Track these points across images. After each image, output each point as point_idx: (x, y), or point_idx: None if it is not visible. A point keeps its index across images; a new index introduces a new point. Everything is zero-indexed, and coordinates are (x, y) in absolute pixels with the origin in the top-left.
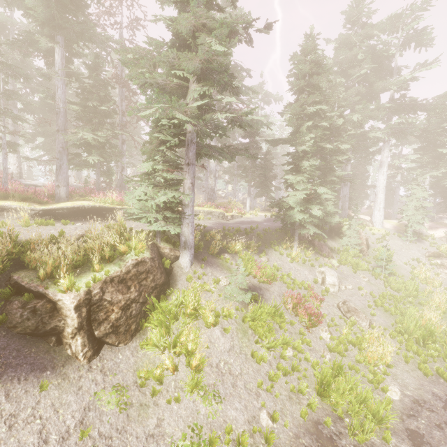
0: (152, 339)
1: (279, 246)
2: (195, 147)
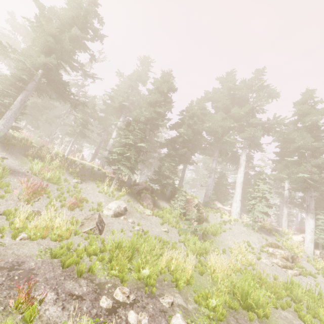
0: None
1: (103, 183)
2: (35, 83)
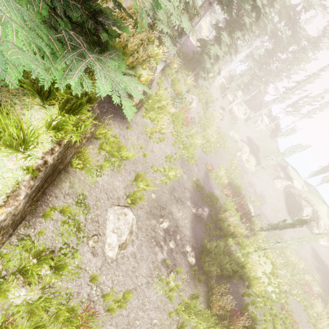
0: (153, 117)
1: (184, 70)
2: None
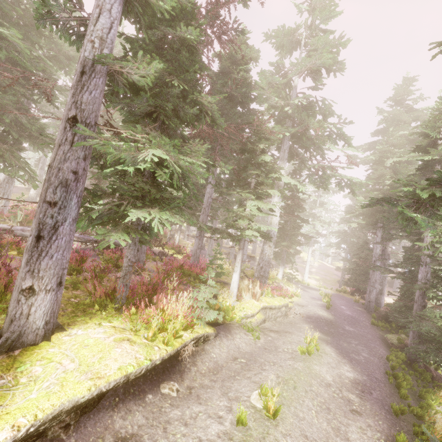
0: None
1: (427, 397)
2: None
